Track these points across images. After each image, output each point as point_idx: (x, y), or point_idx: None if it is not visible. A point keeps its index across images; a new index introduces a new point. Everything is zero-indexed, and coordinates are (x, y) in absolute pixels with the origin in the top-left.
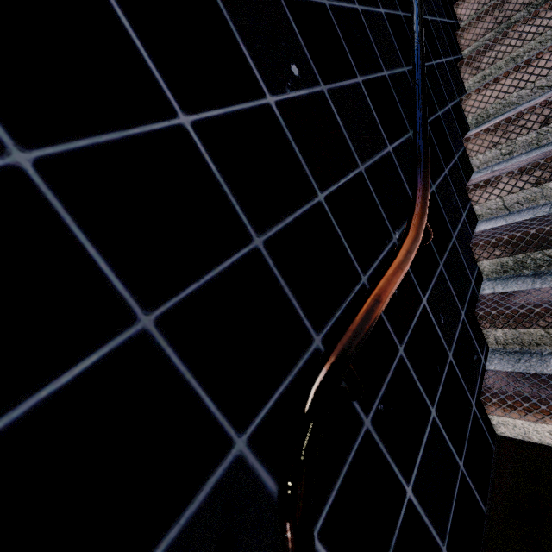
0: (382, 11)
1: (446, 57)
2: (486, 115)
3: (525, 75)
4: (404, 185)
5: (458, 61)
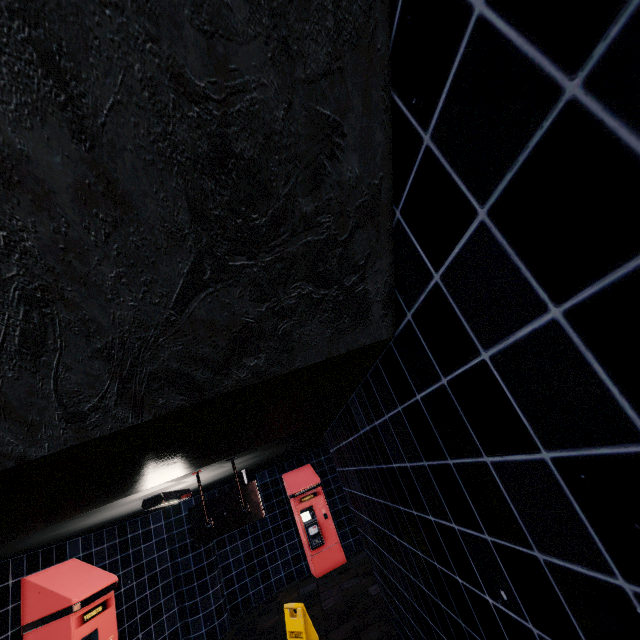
0: None
1: None
2: None
3: None
4: None
5: None
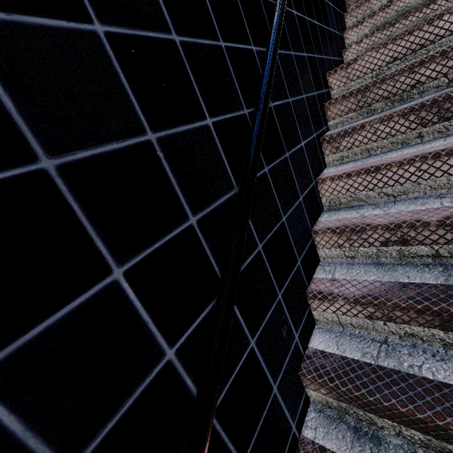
0: (209, 122)
1: (307, 138)
2: (338, 201)
3: (374, 179)
4: (192, 394)
5: (322, 135)
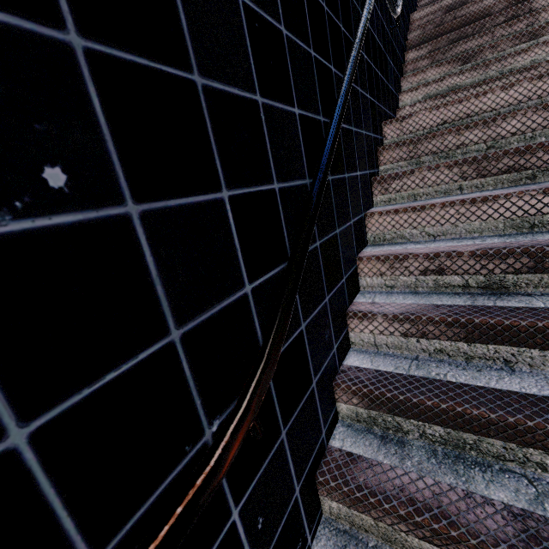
0: (296, 111)
1: (362, 170)
2: (382, 237)
3: (419, 218)
4: (257, 336)
5: (373, 175)
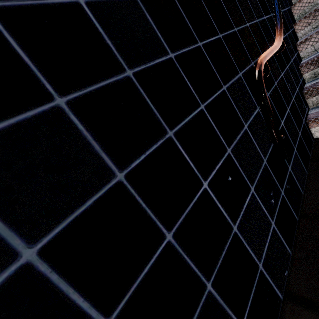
0: None
1: None
2: (304, 13)
3: None
4: (271, 32)
5: None
